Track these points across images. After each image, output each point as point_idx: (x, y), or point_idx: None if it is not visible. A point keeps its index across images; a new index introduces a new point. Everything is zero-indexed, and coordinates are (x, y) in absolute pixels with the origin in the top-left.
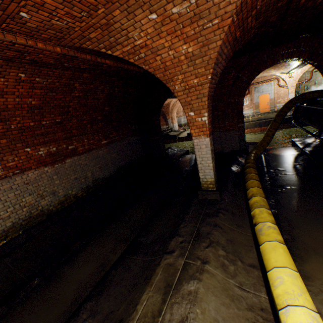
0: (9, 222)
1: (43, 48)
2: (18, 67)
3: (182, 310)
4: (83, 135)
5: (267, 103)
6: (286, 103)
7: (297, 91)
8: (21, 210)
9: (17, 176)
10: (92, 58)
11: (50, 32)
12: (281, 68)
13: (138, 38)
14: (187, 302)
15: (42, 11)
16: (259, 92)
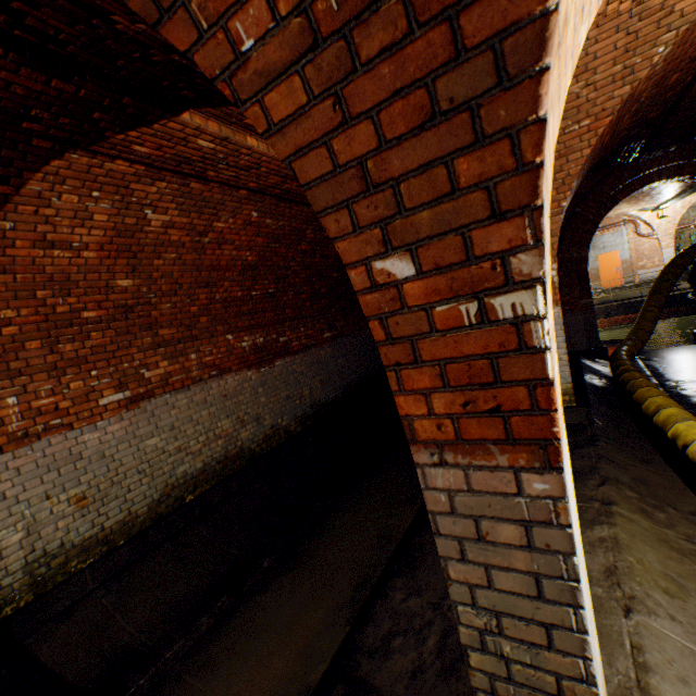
0: (200, 462)
1: None
2: (257, 202)
3: (600, 559)
4: (298, 319)
5: (616, 269)
6: (674, 258)
7: (674, 246)
8: (215, 443)
9: (213, 382)
10: None
11: None
12: (643, 201)
13: None
14: (605, 549)
15: None
16: (597, 248)
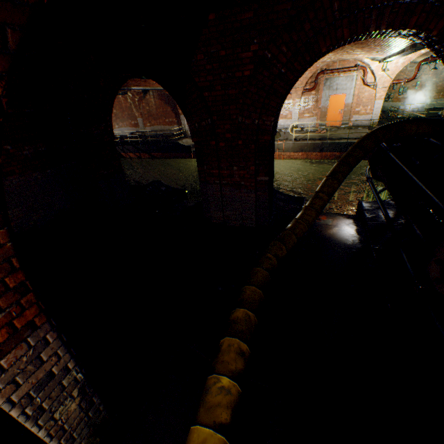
0: None
1: None
2: None
3: None
4: None
5: (340, 110)
6: (364, 138)
7: (388, 94)
8: None
9: None
10: None
11: None
12: (374, 50)
13: None
14: None
15: None
16: (332, 88)
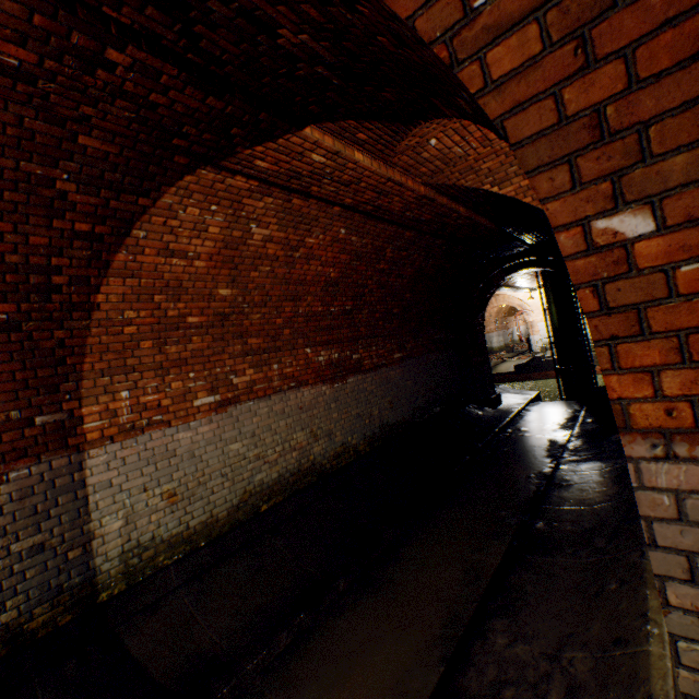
0: (275, 472)
1: (411, 186)
2: (347, 219)
3: None
4: (371, 337)
5: None
6: None
7: None
8: (290, 454)
9: (291, 393)
10: (447, 203)
11: (435, 163)
12: None
13: None
14: None
15: (456, 136)
16: None
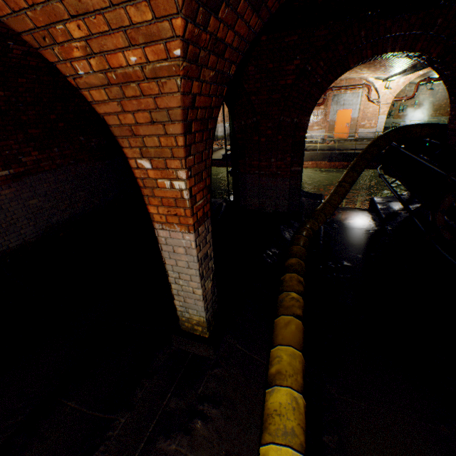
0: None
1: None
2: None
3: None
4: None
5: (346, 124)
6: (378, 138)
7: (389, 111)
8: None
9: None
10: None
11: None
12: (379, 70)
13: None
14: None
15: None
16: (339, 103)
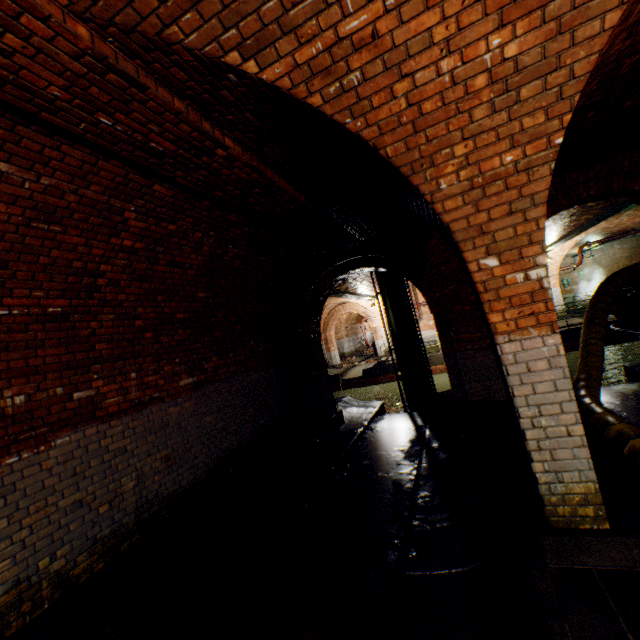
0: None
1: None
2: None
3: None
4: (127, 358)
5: None
6: (601, 285)
7: None
8: None
9: None
10: (188, 113)
11: None
12: None
13: (354, 6)
14: None
15: None
16: None
